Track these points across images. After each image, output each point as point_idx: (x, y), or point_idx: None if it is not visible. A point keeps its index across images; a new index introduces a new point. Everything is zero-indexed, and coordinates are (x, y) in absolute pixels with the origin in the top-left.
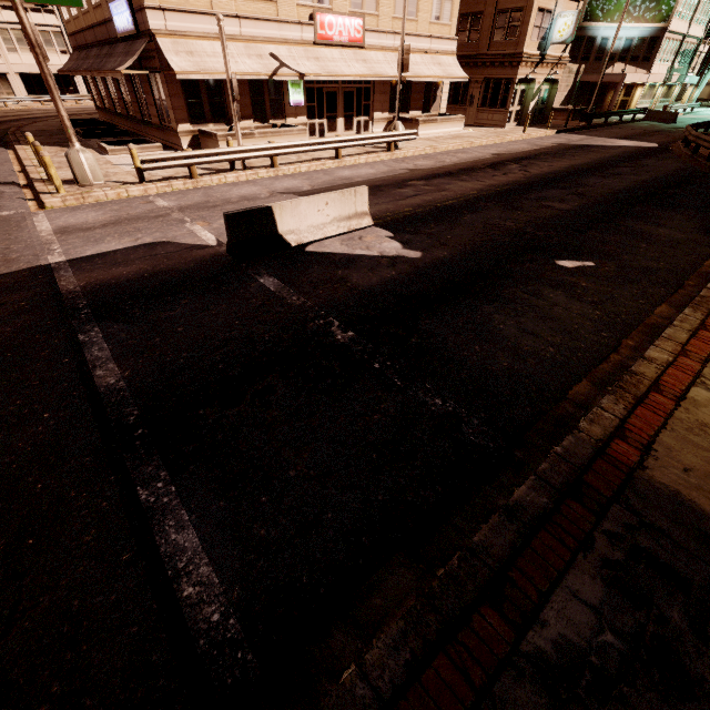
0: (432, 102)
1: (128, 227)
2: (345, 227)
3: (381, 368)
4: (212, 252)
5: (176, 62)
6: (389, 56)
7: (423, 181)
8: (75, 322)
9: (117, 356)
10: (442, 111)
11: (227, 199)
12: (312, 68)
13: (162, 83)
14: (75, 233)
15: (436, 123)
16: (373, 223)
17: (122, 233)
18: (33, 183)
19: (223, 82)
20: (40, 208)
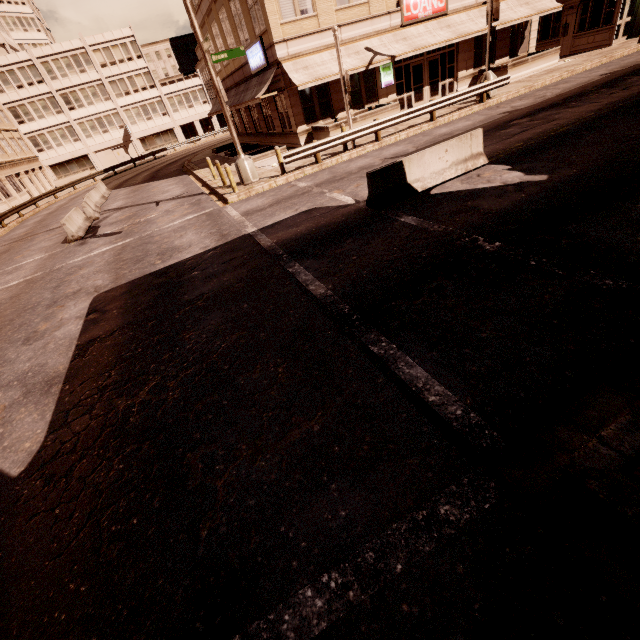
0: (519, 45)
1: (286, 204)
2: (462, 169)
3: (537, 264)
4: (354, 208)
5: (297, 78)
6: (473, 13)
7: (526, 118)
8: (282, 262)
9: (318, 278)
10: (530, 51)
11: (349, 171)
12: (401, 48)
13: (285, 98)
14: (255, 213)
15: (526, 64)
16: (487, 161)
17: (284, 208)
18: (216, 190)
19: (329, 84)
20: (225, 204)
